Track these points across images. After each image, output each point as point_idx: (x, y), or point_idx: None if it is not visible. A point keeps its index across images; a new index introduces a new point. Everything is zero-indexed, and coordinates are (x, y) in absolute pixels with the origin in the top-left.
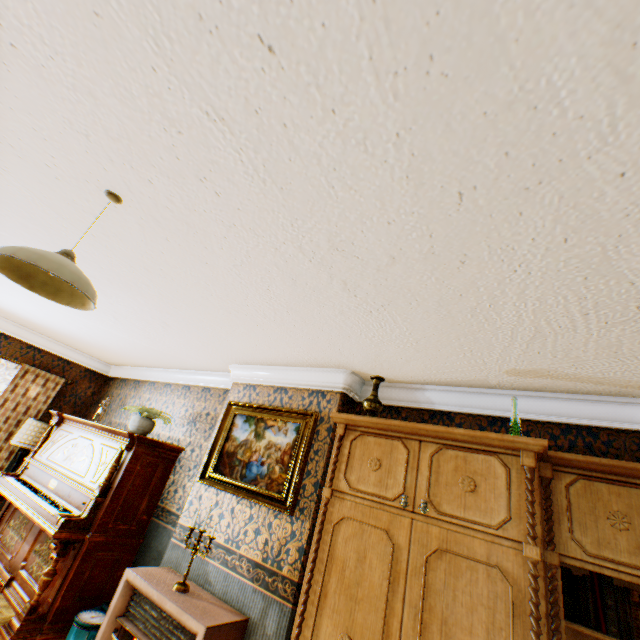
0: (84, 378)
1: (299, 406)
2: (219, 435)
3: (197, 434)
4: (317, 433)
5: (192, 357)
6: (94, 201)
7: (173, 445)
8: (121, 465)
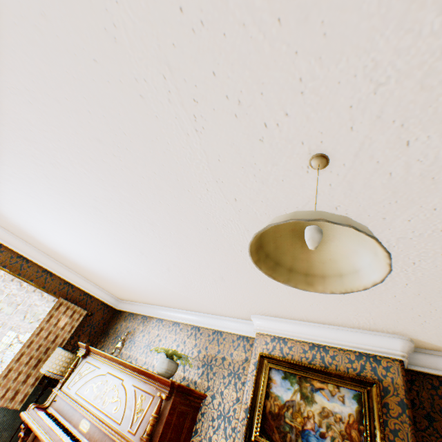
0: (99, 310)
1: (348, 369)
2: (256, 390)
3: (215, 379)
4: (385, 406)
5: (215, 304)
6: (282, 165)
7: (200, 392)
8: (159, 415)
